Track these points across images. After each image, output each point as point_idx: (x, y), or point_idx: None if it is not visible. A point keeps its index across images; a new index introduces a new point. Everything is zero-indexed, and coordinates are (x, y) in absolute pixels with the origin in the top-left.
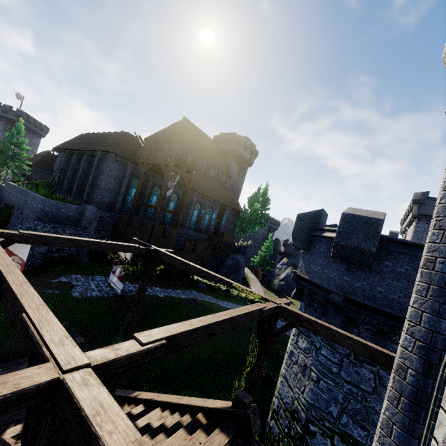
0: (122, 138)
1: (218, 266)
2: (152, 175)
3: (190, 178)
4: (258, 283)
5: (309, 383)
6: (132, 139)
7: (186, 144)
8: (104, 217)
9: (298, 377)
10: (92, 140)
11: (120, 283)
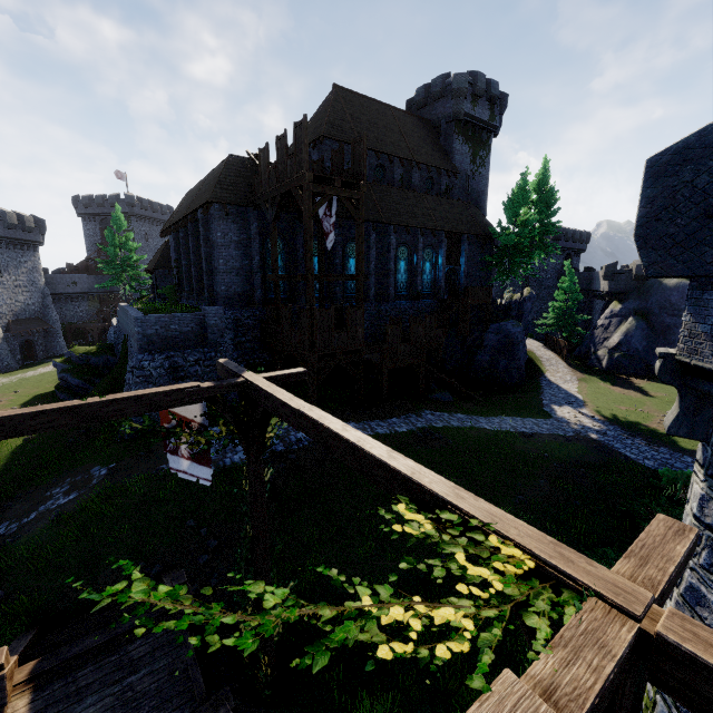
0: (224, 169)
1: (471, 352)
2: (299, 221)
3: (356, 196)
4: (562, 366)
5: None
6: (244, 164)
7: (349, 138)
8: (242, 320)
9: None
10: (194, 196)
11: (202, 469)
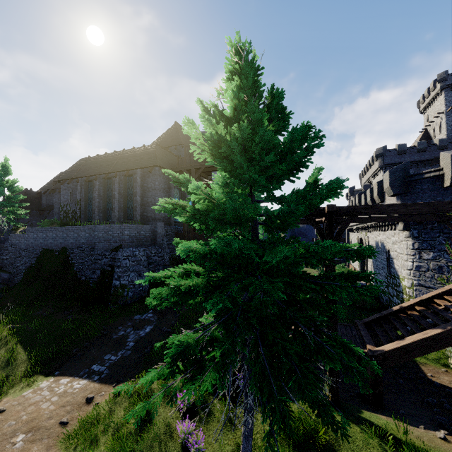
0: (156, 151)
1: None
2: None
3: None
4: None
5: (450, 275)
6: (161, 150)
7: None
8: (168, 231)
9: (436, 277)
10: (111, 161)
11: None
